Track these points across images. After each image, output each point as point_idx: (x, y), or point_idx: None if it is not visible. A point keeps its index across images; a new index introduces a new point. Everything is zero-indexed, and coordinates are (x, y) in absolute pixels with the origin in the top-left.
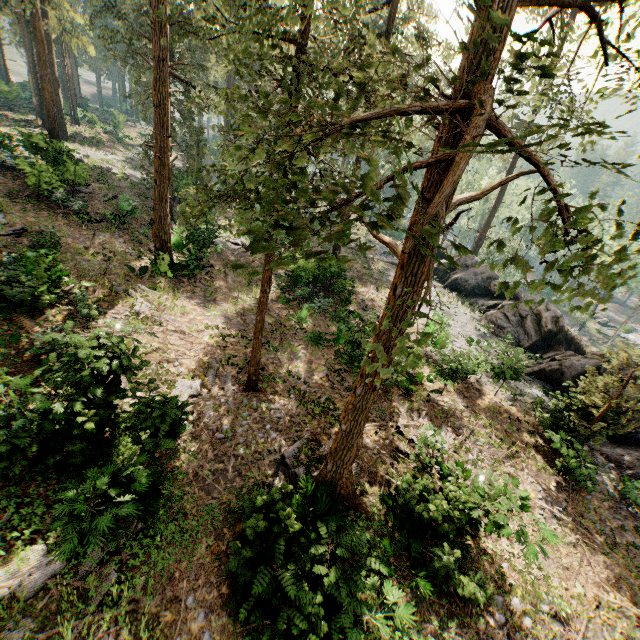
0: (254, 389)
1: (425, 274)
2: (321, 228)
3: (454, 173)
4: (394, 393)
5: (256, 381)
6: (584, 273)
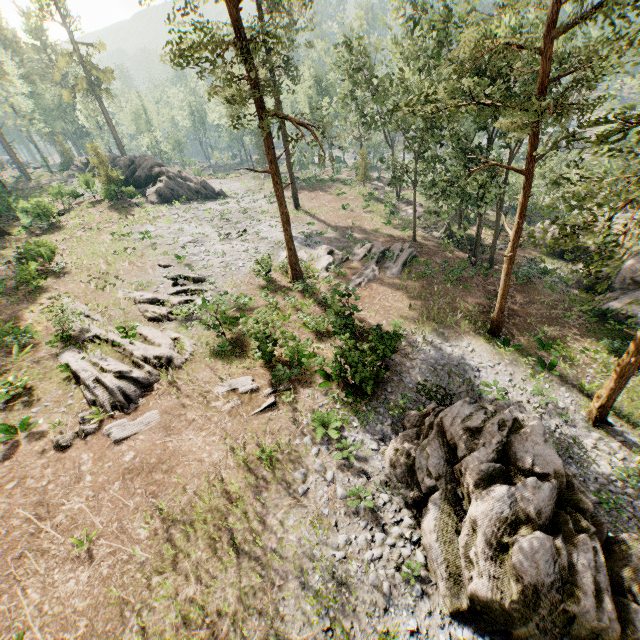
0: None
1: None
2: None
3: None
4: None
5: None
6: None
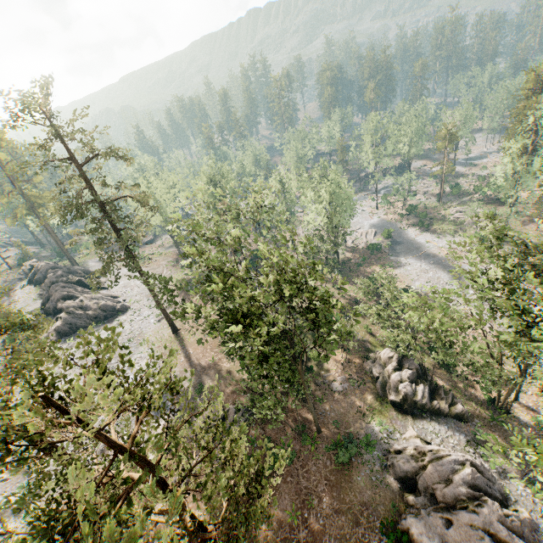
0: None
1: None
2: None
3: None
4: None
5: None
6: None
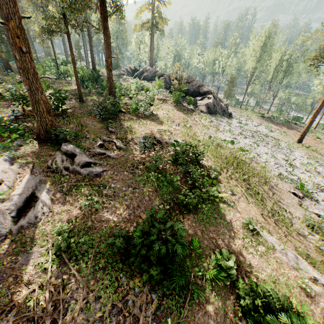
0: (83, 101)
1: (109, 34)
2: (82, 12)
3: (97, 0)
4: (127, 99)
5: (82, 98)
6: (117, 11)
